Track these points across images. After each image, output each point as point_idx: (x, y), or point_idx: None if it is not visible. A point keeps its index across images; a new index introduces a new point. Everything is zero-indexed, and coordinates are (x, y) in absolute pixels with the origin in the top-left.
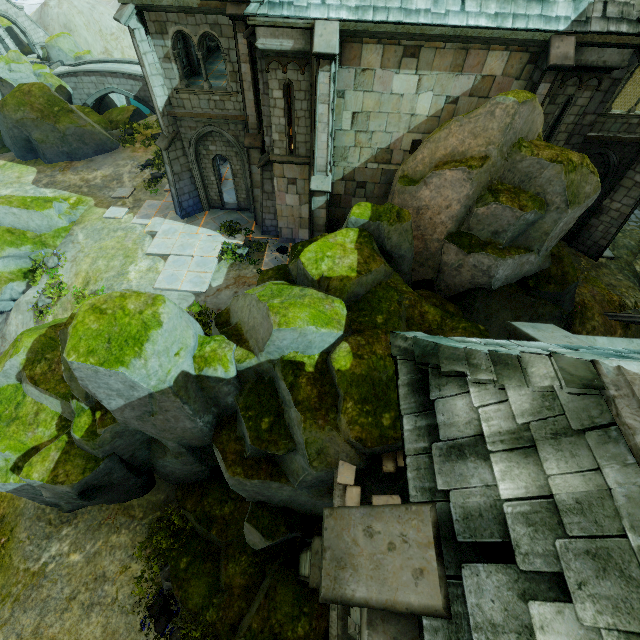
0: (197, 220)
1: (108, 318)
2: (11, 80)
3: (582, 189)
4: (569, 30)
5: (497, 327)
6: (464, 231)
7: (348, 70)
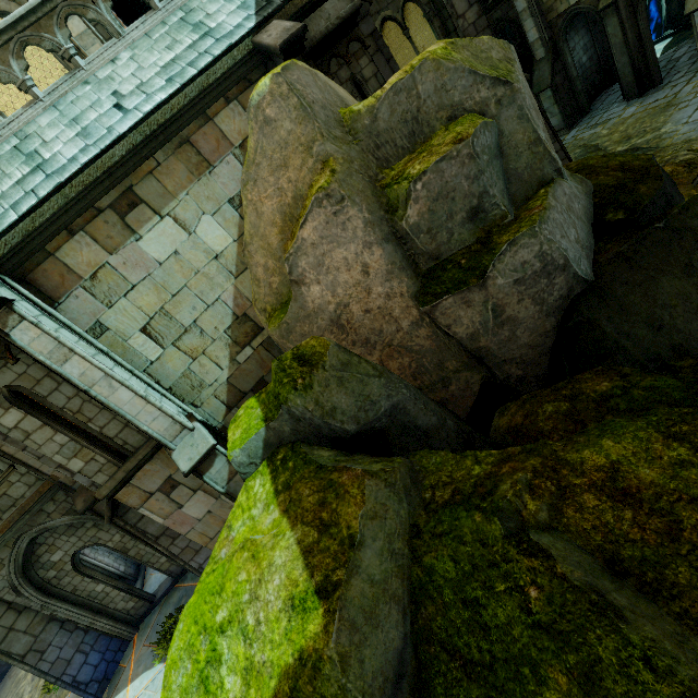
0: (122, 674)
1: None
2: None
3: (490, 61)
4: (261, 19)
5: (689, 319)
6: (431, 269)
7: (73, 297)
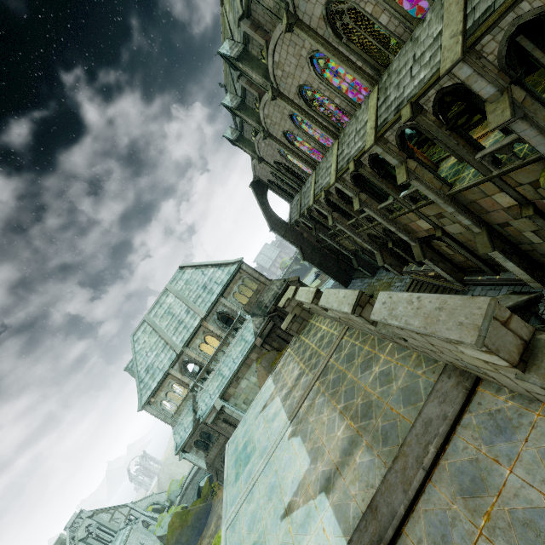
0: None
1: (217, 544)
2: (164, 532)
3: None
4: (255, 338)
5: None
6: None
7: (231, 399)
